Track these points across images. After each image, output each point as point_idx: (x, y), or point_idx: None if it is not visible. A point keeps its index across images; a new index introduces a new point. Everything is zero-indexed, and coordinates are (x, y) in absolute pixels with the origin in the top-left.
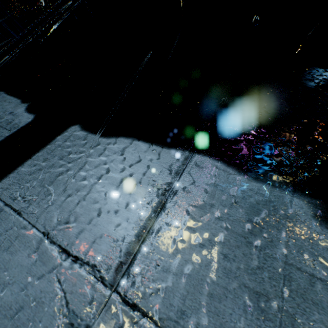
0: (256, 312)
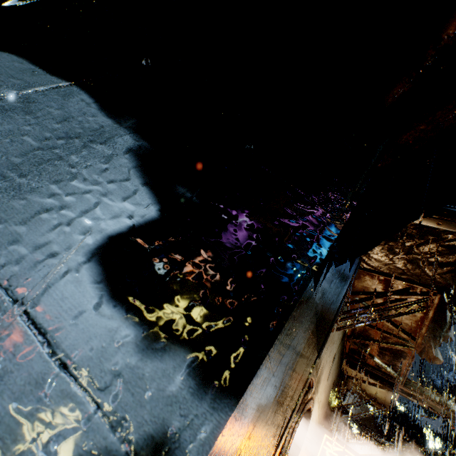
0: None
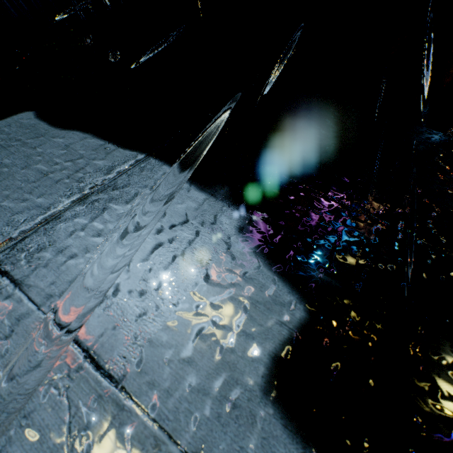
0: (126, 290)
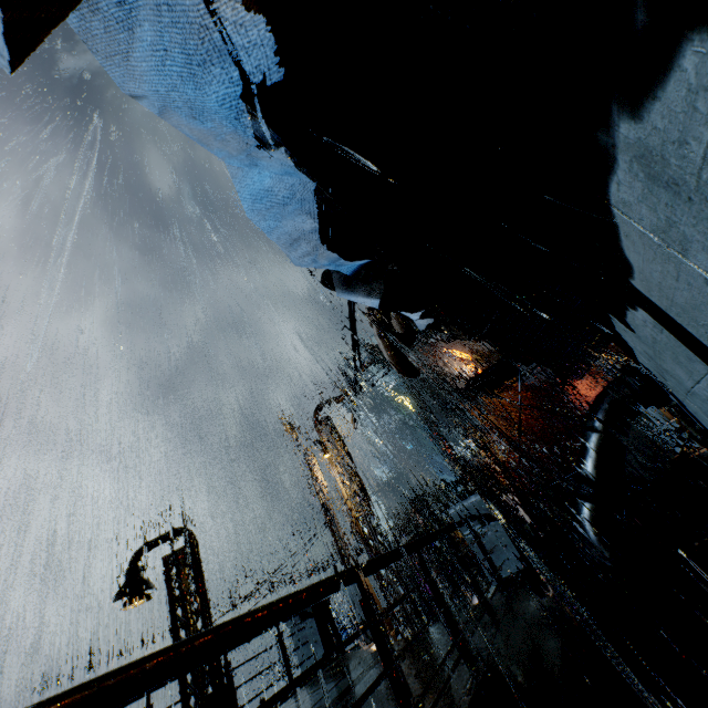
0: None
